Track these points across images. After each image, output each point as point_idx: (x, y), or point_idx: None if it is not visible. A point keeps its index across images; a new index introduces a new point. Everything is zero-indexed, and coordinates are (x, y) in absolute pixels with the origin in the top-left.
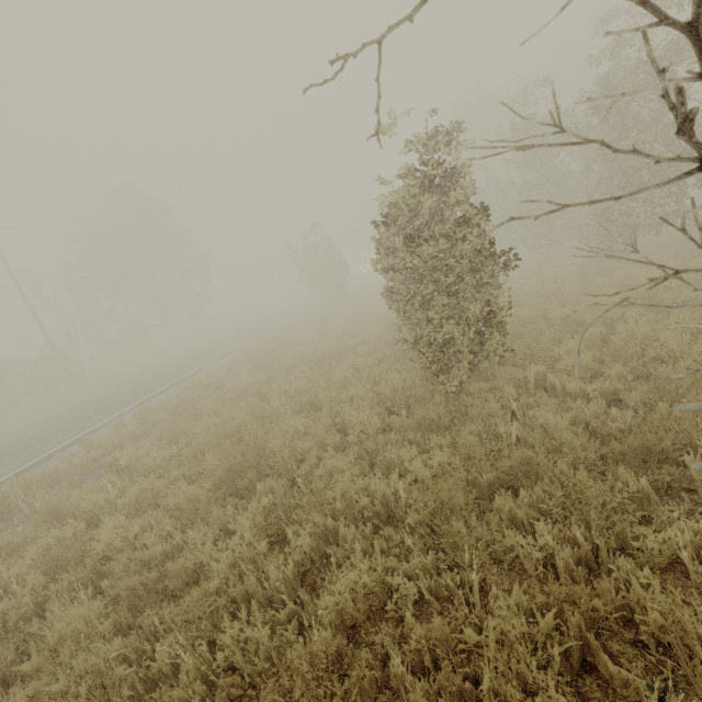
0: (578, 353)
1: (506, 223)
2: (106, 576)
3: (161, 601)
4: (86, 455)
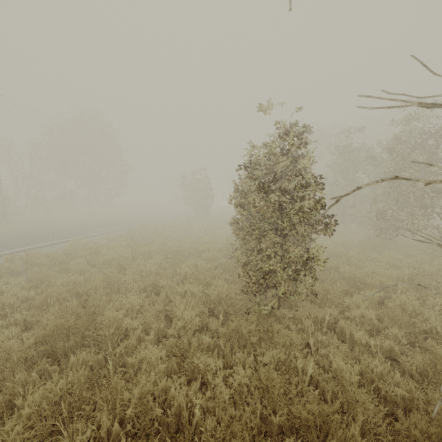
0: None
1: (388, 180)
2: None
3: None
4: None
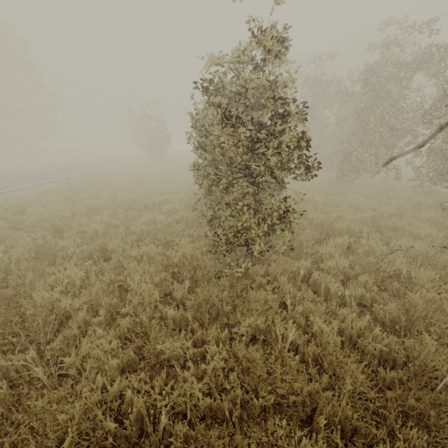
0: None
1: None
2: None
3: None
4: None
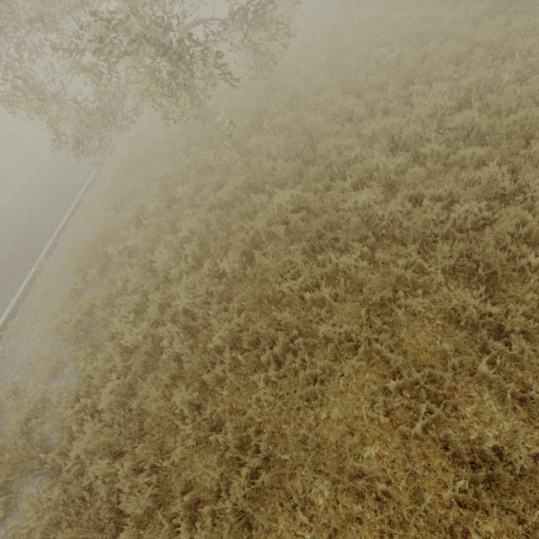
0: None
1: None
2: None
3: None
4: None
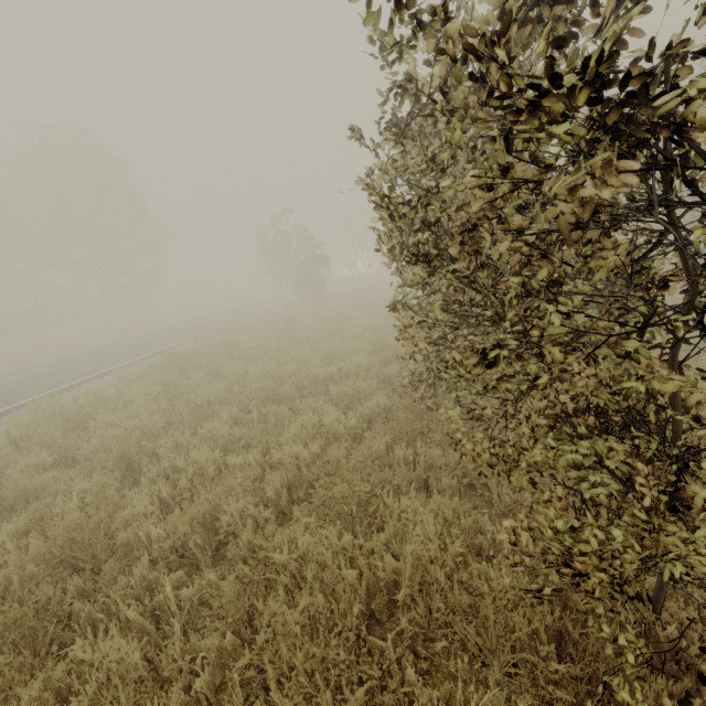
0: None
1: None
2: None
3: None
4: None
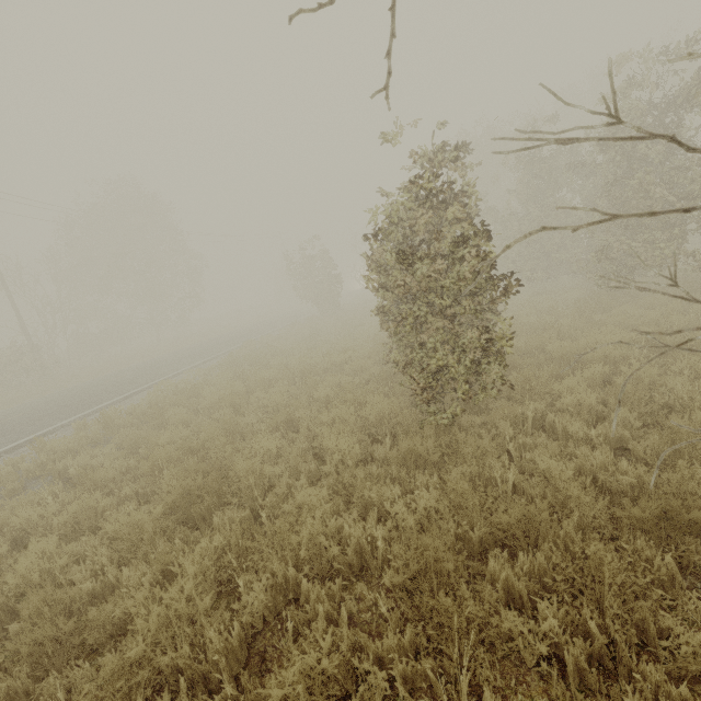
0: (618, 404)
1: (536, 233)
2: (20, 615)
3: (77, 657)
4: (33, 459)
